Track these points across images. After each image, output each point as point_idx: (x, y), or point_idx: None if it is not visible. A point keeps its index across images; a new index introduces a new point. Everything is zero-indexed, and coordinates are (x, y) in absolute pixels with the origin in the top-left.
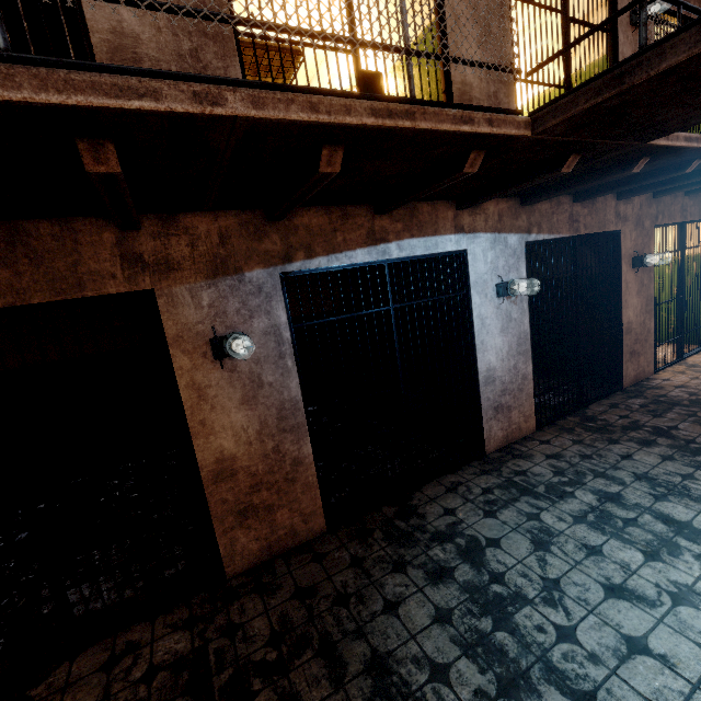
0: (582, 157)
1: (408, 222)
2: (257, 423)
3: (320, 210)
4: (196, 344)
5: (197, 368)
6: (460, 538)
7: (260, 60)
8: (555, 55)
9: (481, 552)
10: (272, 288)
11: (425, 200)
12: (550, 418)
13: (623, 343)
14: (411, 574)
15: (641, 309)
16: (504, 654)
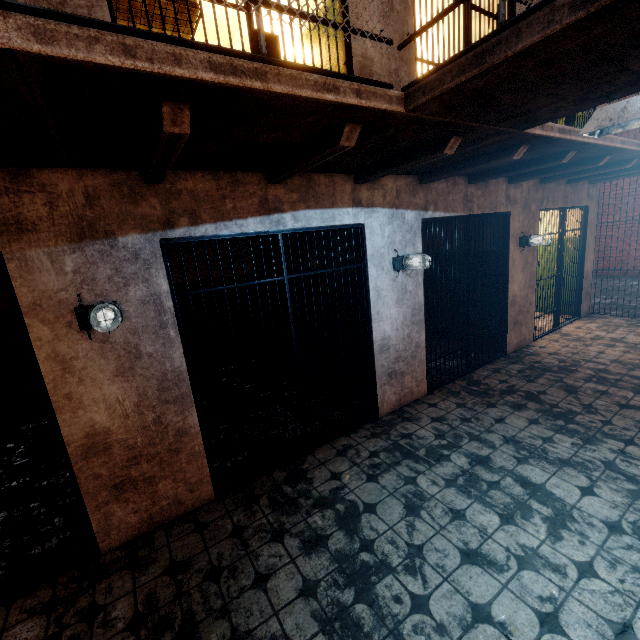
0: (464, 139)
1: (304, 193)
2: (135, 395)
3: (207, 175)
4: (58, 313)
5: (60, 339)
6: (341, 504)
7: (152, 9)
8: (424, 27)
9: (357, 518)
10: (151, 255)
11: (322, 172)
12: (440, 382)
13: (508, 314)
14: (287, 543)
15: (525, 284)
16: (359, 628)
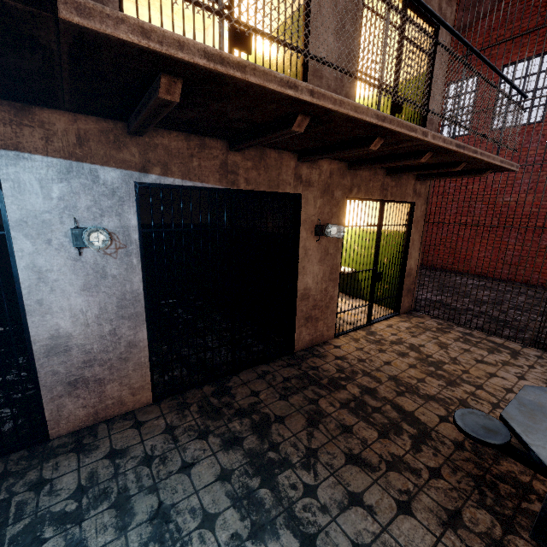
0: None
1: None
2: None
3: None
4: None
5: None
6: None
7: None
8: None
9: None
10: None
11: None
12: (181, 387)
13: (297, 308)
14: None
15: (323, 277)
16: None
